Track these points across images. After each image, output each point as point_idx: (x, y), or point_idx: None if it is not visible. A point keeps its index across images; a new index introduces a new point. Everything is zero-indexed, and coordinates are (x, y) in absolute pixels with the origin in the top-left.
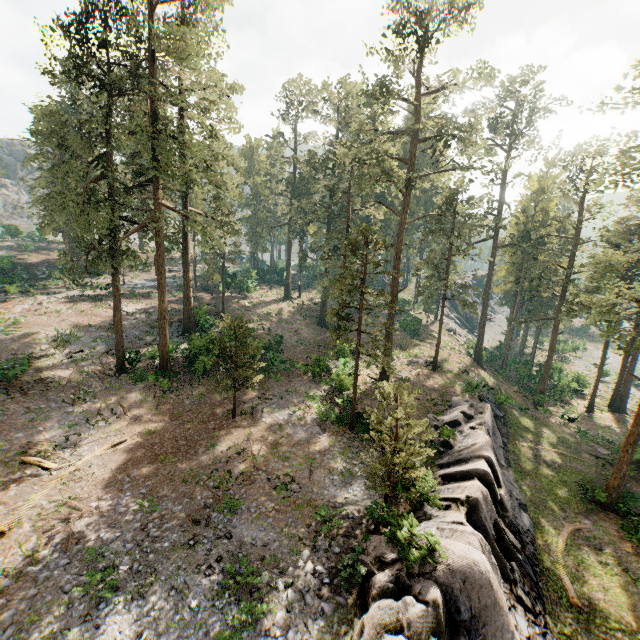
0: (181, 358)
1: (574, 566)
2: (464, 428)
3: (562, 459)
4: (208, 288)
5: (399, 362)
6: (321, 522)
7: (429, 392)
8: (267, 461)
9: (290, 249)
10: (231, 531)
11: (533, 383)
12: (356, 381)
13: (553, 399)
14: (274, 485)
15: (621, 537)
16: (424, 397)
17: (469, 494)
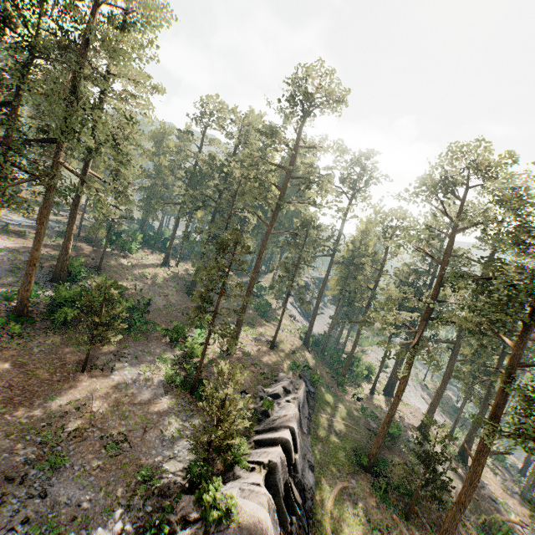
0: (42, 304)
1: (337, 517)
2: (282, 401)
3: (347, 429)
4: (91, 240)
5: (246, 337)
6: (141, 481)
7: (263, 367)
8: (105, 418)
9: (177, 225)
10: (47, 490)
11: (340, 367)
12: (204, 353)
13: (351, 381)
14: (105, 443)
15: (372, 493)
16: (258, 371)
17: (271, 459)
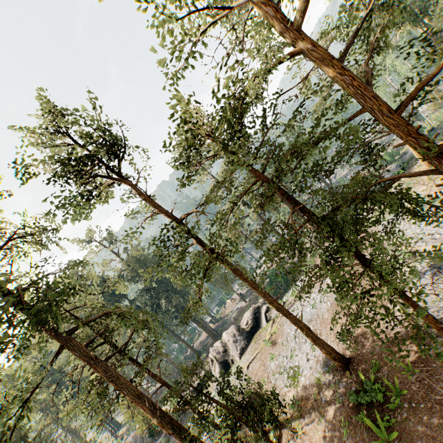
0: None
1: None
2: None
3: None
4: None
5: None
6: None
7: None
8: None
9: None
10: None
11: None
12: None
13: None
14: None
15: None
16: None
17: None
